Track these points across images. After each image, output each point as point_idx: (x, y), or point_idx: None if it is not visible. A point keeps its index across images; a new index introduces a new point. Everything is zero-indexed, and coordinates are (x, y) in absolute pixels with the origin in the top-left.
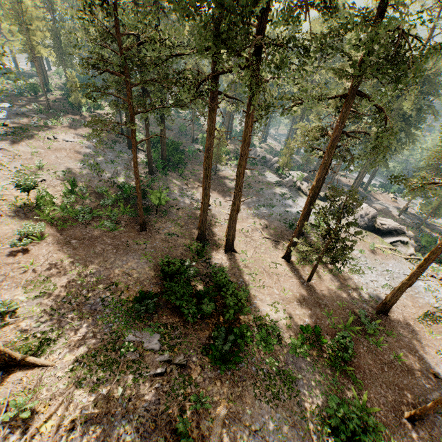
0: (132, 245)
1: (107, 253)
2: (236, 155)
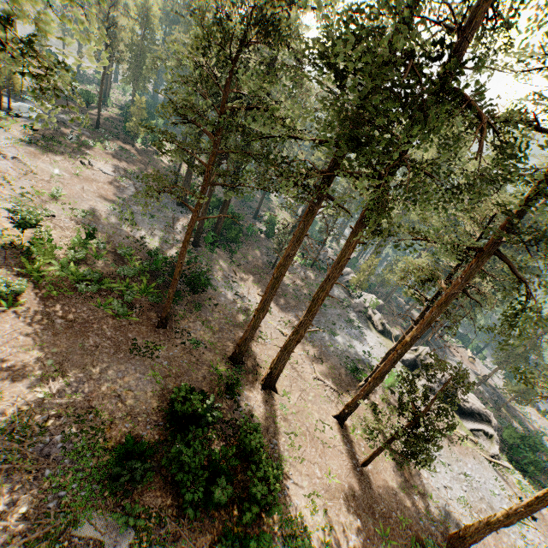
0: (140, 347)
1: (100, 352)
2: (303, 250)
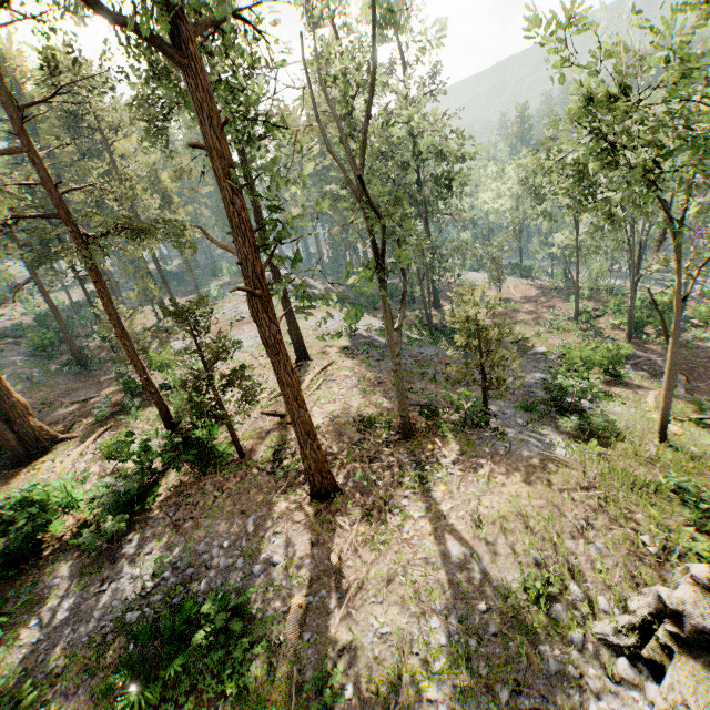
0: None
1: None
2: None
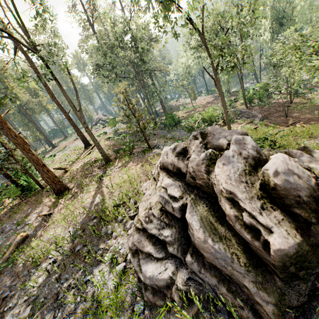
0: None
1: None
2: None
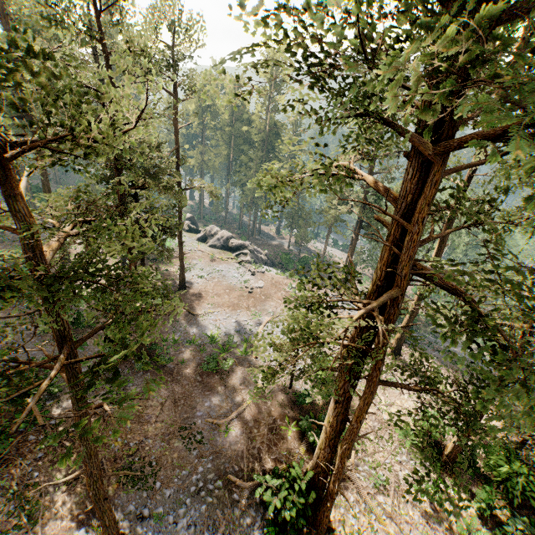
0: None
1: None
2: None
